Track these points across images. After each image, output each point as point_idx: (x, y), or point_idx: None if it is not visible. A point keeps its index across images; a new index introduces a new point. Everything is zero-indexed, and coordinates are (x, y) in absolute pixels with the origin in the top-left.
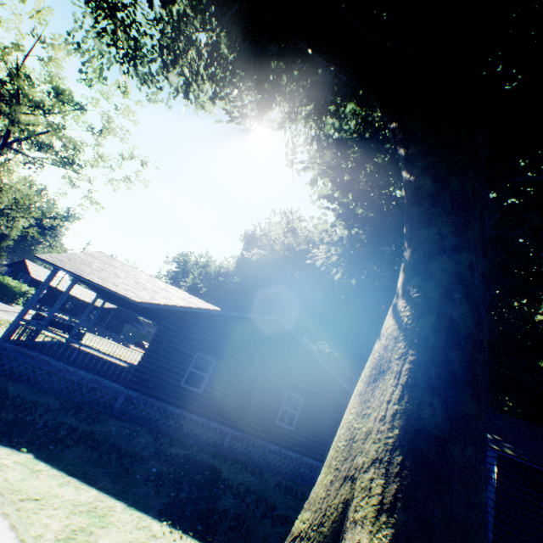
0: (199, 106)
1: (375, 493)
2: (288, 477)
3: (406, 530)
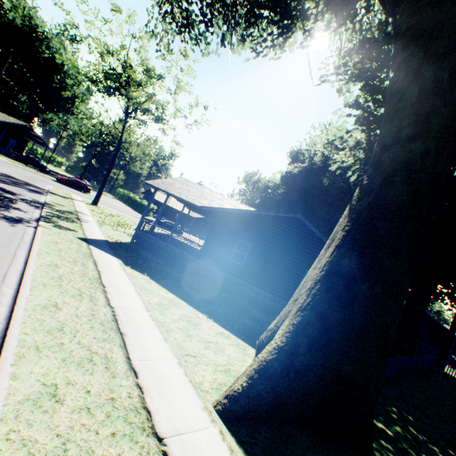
0: (233, 51)
1: (299, 303)
2: None
3: (308, 319)
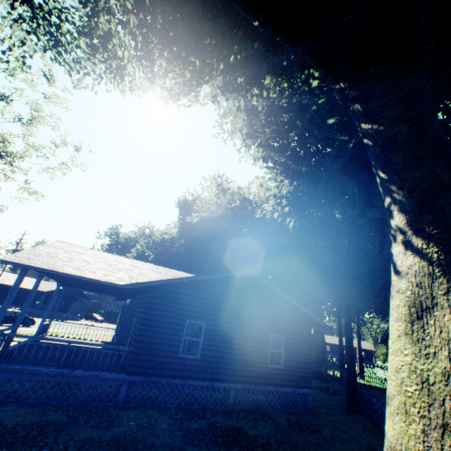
0: (136, 87)
1: None
2: (288, 411)
3: None
